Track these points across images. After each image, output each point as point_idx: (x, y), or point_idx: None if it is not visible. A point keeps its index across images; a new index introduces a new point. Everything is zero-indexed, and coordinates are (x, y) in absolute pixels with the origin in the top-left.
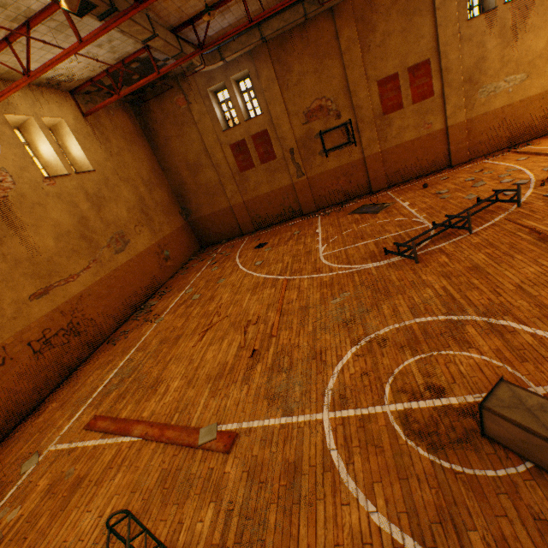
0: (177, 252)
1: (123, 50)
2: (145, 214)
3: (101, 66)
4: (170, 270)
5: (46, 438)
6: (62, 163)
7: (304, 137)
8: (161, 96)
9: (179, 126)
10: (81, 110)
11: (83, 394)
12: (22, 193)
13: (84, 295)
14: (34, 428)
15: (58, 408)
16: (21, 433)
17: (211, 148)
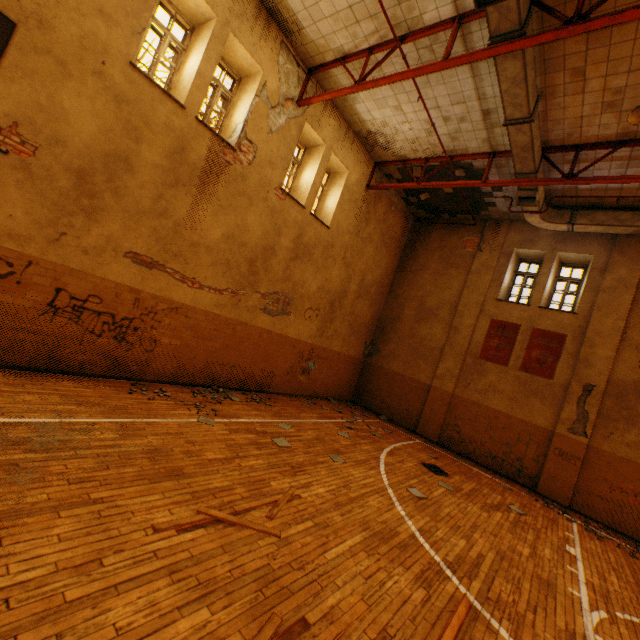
0: (323, 376)
1: (464, 143)
2: (331, 308)
3: (426, 149)
4: (296, 385)
5: None
6: (309, 194)
7: (628, 384)
8: (453, 228)
9: (446, 263)
10: (370, 181)
11: None
12: (246, 176)
13: (180, 310)
14: None
15: None
16: None
17: (464, 306)
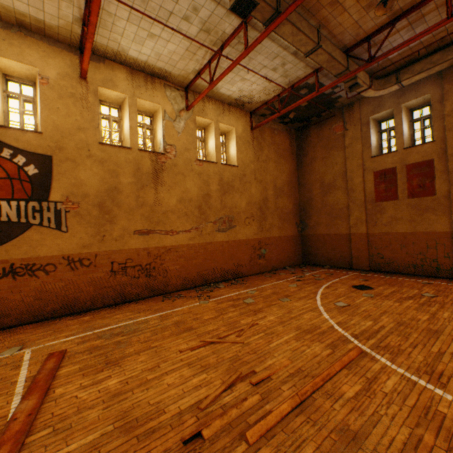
0: (274, 255)
1: (294, 75)
2: (261, 212)
3: (274, 90)
4: (258, 267)
5: (43, 339)
6: (216, 154)
7: None
8: (322, 124)
9: (327, 149)
10: (252, 125)
11: (99, 323)
12: (176, 164)
13: (172, 249)
14: (60, 325)
15: (82, 322)
16: (55, 322)
17: (350, 172)
